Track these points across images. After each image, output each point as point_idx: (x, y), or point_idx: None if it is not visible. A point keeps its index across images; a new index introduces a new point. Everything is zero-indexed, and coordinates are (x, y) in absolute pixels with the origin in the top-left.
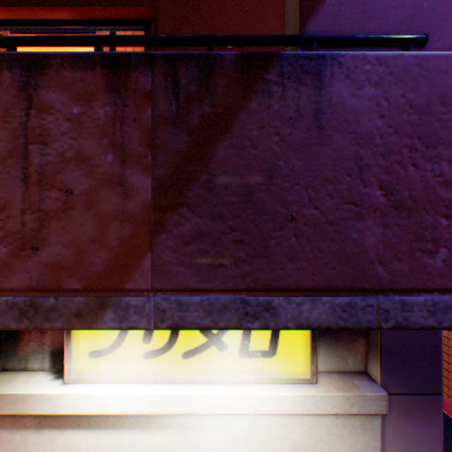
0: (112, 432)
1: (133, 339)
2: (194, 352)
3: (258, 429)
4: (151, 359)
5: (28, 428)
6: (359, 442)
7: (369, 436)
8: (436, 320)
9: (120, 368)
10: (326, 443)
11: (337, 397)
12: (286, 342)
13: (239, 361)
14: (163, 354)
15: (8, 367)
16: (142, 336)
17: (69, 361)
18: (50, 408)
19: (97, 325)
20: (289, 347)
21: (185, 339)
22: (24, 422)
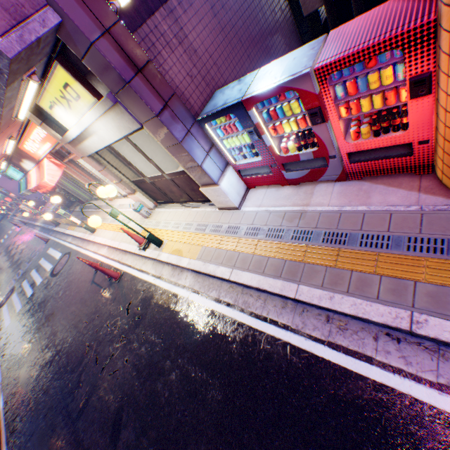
0: (89, 140)
1: (60, 110)
2: (71, 108)
3: (106, 126)
4: (69, 115)
5: (80, 145)
6: (128, 119)
7: (127, 116)
8: (5, 81)
9: (70, 121)
10: (122, 124)
11: (100, 106)
12: (77, 90)
13: (79, 105)
14: (68, 112)
15: (67, 131)
16: (59, 108)
17: (63, 124)
18: (72, 138)
19: (2, 115)
20: (79, 91)
21: (65, 104)
22: (78, 144)
